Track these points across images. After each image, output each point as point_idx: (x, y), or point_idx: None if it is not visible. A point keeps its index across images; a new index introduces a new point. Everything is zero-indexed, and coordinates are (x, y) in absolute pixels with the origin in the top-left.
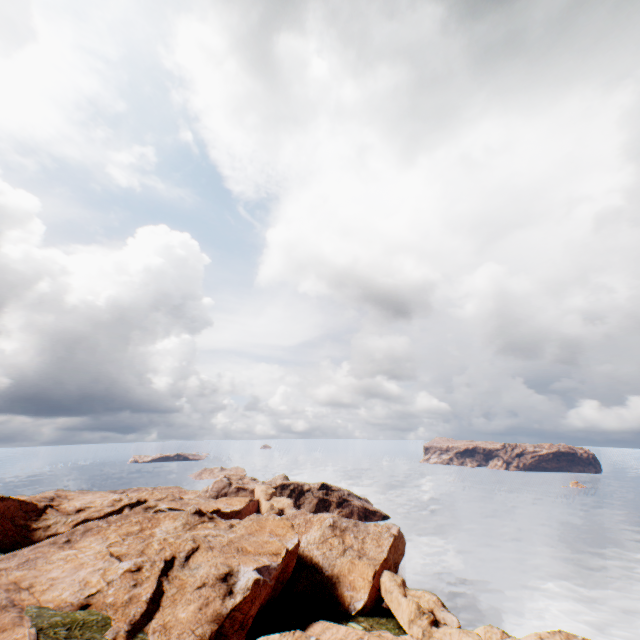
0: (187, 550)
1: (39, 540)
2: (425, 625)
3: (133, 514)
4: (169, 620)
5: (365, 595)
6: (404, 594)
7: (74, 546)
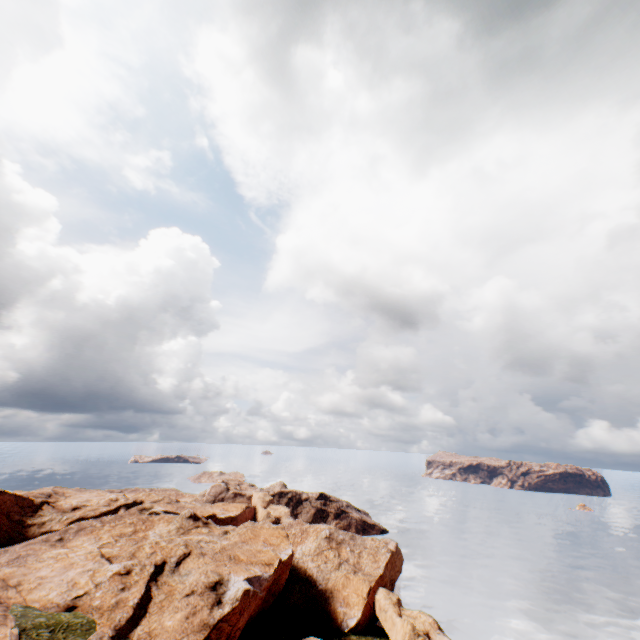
0: (178, 555)
1: (33, 537)
2: None
3: (128, 515)
4: (155, 627)
5: (359, 612)
6: (399, 614)
7: (66, 545)
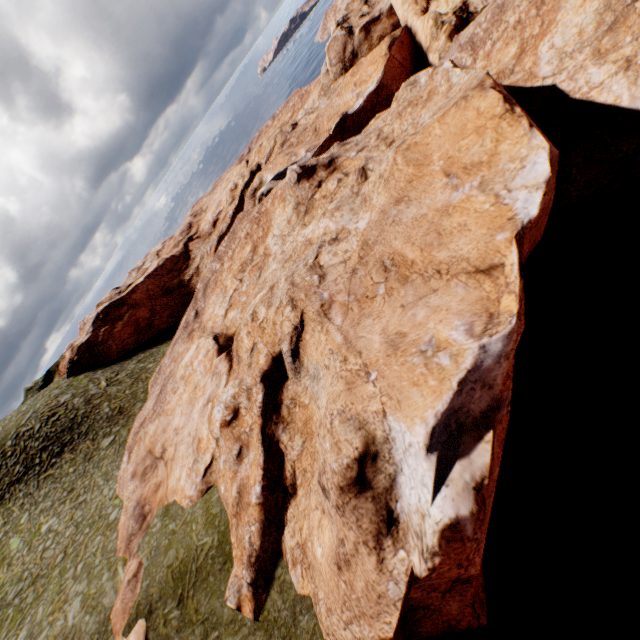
0: (288, 337)
1: None
2: None
3: (238, 226)
4: (305, 542)
5: None
6: None
7: (202, 322)
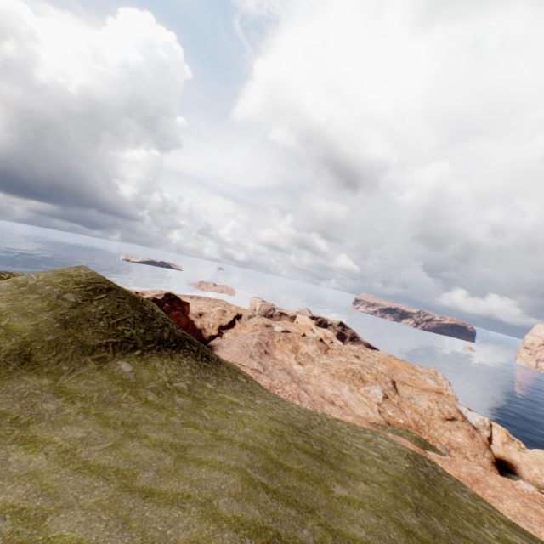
0: (390, 382)
1: (207, 340)
2: (518, 447)
3: (273, 332)
4: (449, 442)
5: None
6: None
7: (276, 358)
